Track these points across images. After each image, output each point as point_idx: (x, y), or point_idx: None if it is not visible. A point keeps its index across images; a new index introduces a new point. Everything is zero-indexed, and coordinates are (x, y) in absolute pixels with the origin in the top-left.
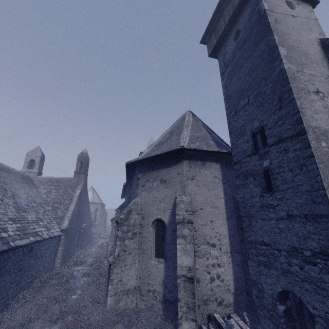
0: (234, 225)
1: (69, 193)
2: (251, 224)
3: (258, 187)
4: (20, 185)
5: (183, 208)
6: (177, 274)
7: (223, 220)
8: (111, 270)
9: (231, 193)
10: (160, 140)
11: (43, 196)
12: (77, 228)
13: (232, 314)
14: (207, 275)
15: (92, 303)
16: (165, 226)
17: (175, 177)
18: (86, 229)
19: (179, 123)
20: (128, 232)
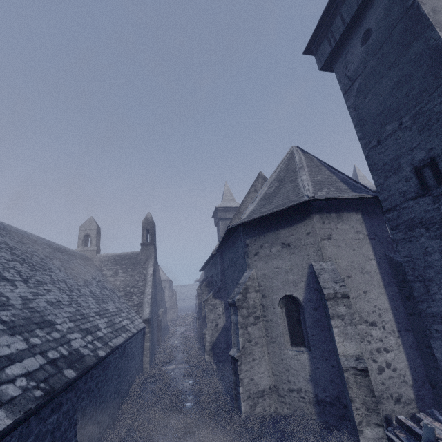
0: (395, 294)
1: (140, 272)
2: (429, 291)
3: (435, 240)
4: (85, 268)
5: (329, 279)
6: (342, 366)
7: (379, 288)
8: (238, 367)
9: (383, 251)
10: (266, 191)
11: (110, 279)
12: (155, 316)
13: (417, 414)
14: (373, 364)
15: (219, 411)
16: (301, 305)
17: (303, 238)
18: (162, 316)
19: (287, 165)
20: (249, 316)
